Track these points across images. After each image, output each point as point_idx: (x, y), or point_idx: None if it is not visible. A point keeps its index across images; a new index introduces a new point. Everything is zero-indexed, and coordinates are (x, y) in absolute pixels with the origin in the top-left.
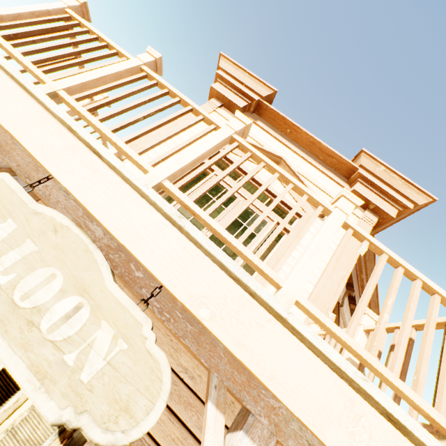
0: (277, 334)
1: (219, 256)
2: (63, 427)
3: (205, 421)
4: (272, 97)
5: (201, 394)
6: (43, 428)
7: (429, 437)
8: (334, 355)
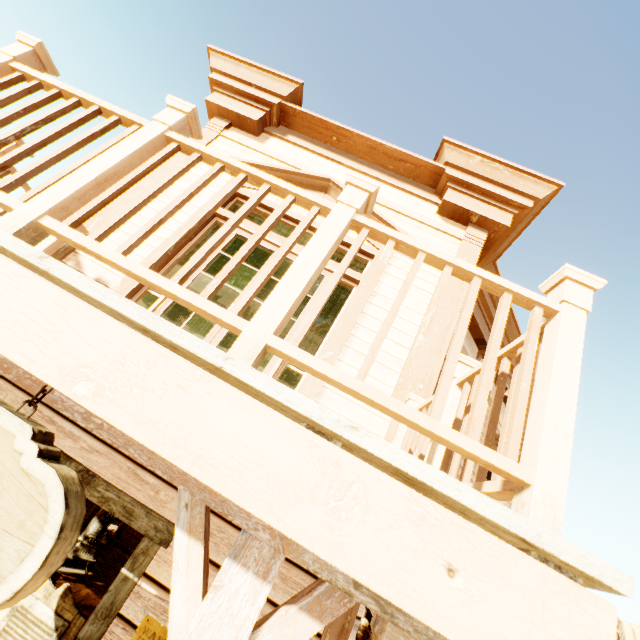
0: (211, 394)
1: (109, 300)
2: (63, 629)
3: (174, 558)
4: (298, 94)
5: None
6: (33, 638)
7: (460, 487)
8: (302, 403)
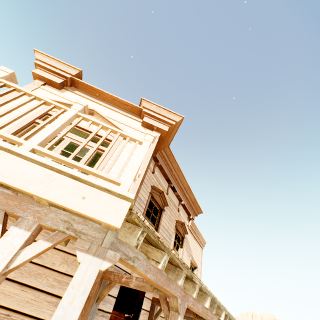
0: (5, 158)
1: None
2: None
3: None
4: (80, 75)
5: (48, 264)
6: None
7: (90, 178)
8: (40, 158)
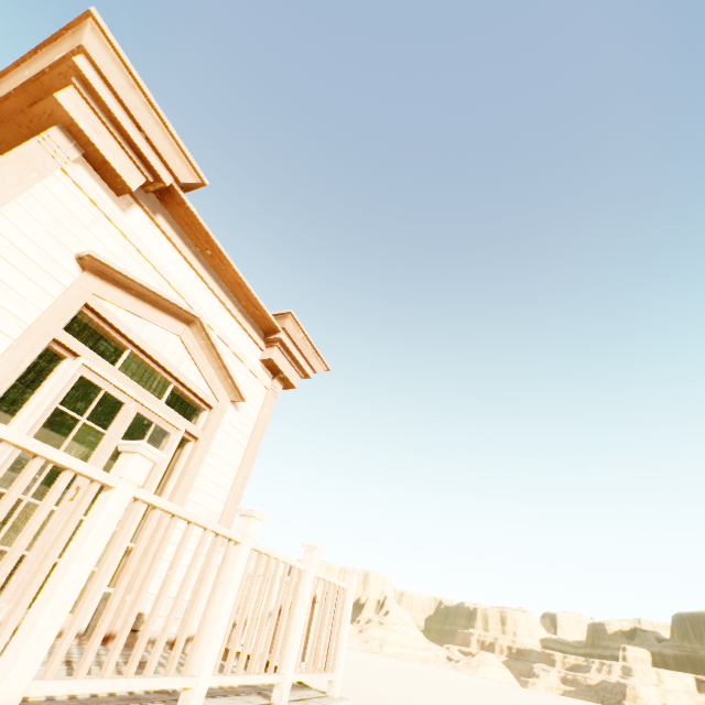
0: None
1: None
2: None
3: None
4: (195, 185)
5: None
6: None
7: None
8: None
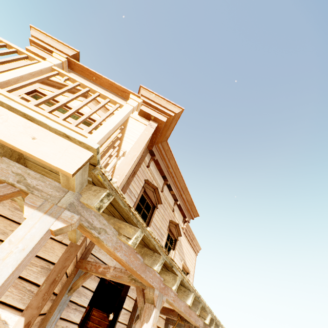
0: None
1: None
2: None
3: None
4: (77, 56)
5: None
6: None
7: (47, 120)
8: None
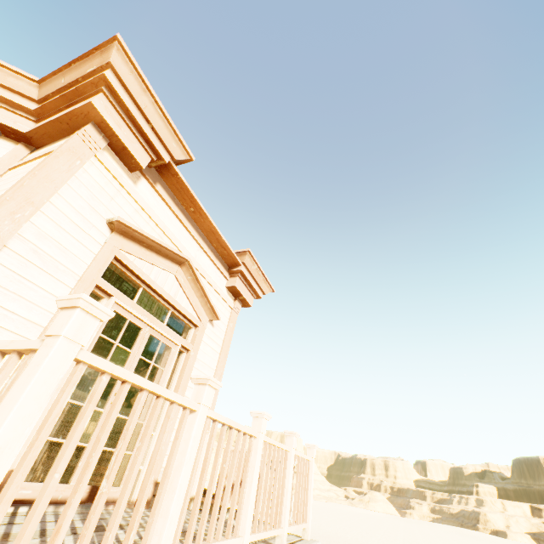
0: None
1: None
2: None
3: None
4: (185, 160)
5: None
6: None
7: None
8: None
